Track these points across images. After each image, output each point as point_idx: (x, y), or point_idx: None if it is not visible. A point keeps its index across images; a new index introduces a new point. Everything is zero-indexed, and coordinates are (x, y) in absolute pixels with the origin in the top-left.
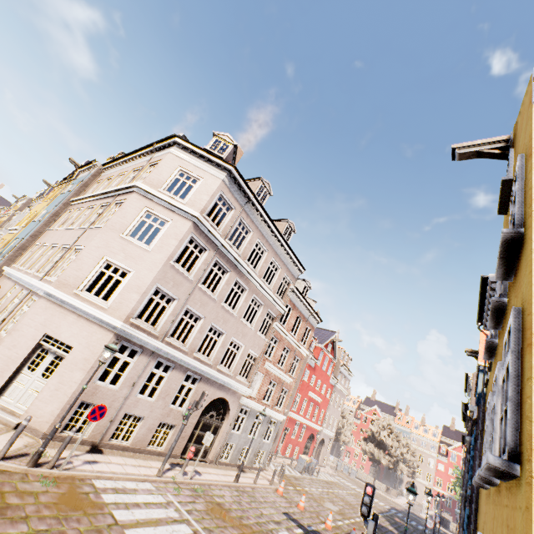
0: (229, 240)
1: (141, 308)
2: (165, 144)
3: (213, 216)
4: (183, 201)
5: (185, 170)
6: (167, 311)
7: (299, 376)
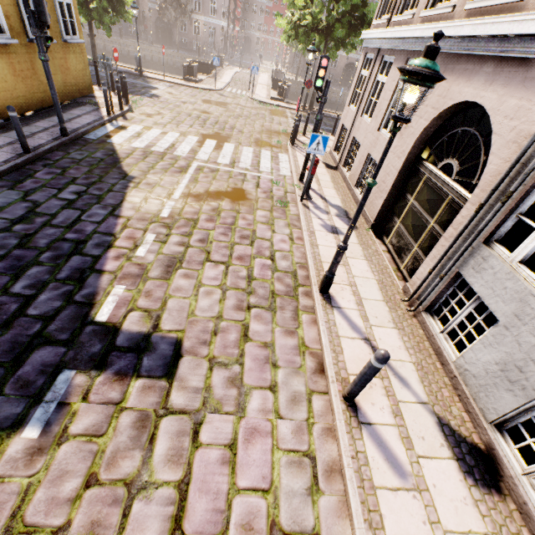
0: None
1: (384, 1)
2: None
3: None
4: None
5: None
6: None
7: None
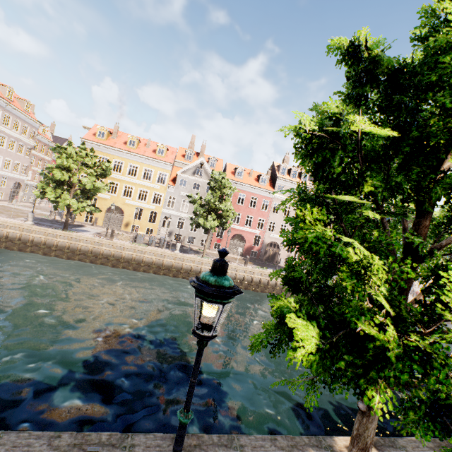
0: None
1: None
2: None
3: None
4: None
5: None
6: None
7: None
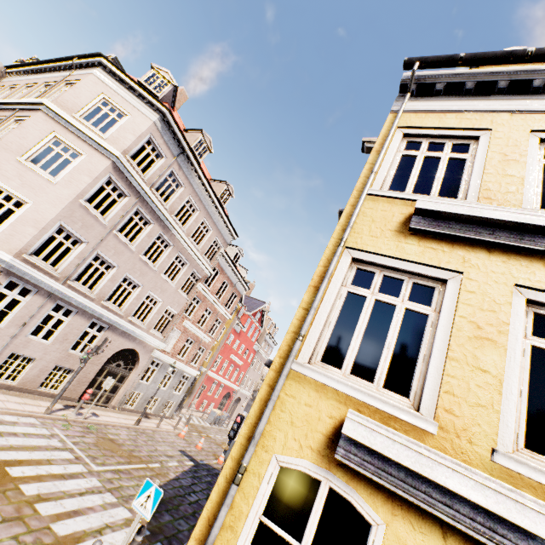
0: (164, 193)
1: (38, 245)
2: (88, 62)
3: (138, 160)
4: (104, 135)
5: (110, 100)
6: (72, 253)
7: (223, 340)
